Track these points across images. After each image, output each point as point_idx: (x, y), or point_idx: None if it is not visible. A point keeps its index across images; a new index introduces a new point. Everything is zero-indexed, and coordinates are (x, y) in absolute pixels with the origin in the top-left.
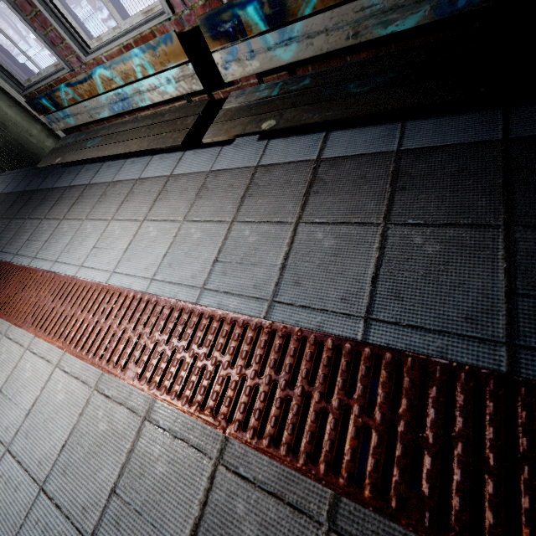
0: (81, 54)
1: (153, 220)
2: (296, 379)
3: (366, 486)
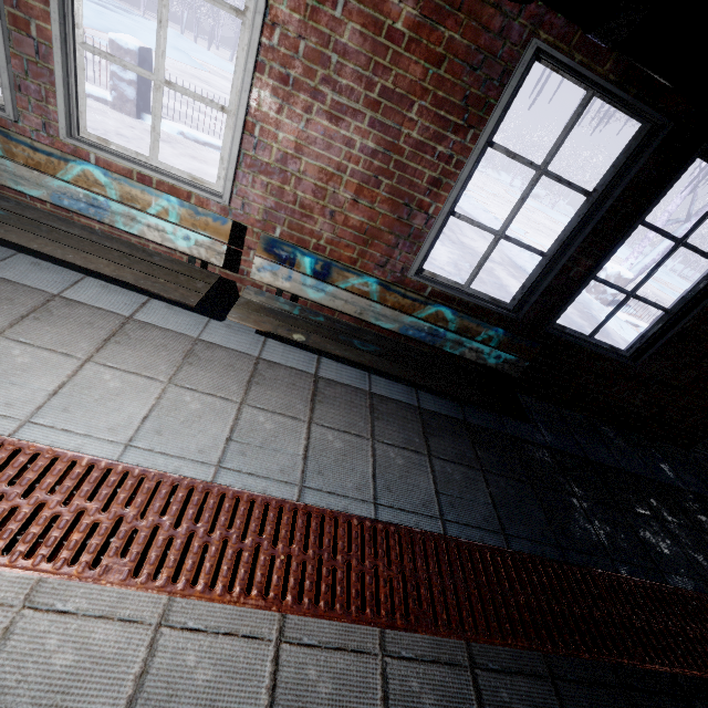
0: (64, 131)
1: (110, 366)
2: (319, 560)
3: (397, 616)
